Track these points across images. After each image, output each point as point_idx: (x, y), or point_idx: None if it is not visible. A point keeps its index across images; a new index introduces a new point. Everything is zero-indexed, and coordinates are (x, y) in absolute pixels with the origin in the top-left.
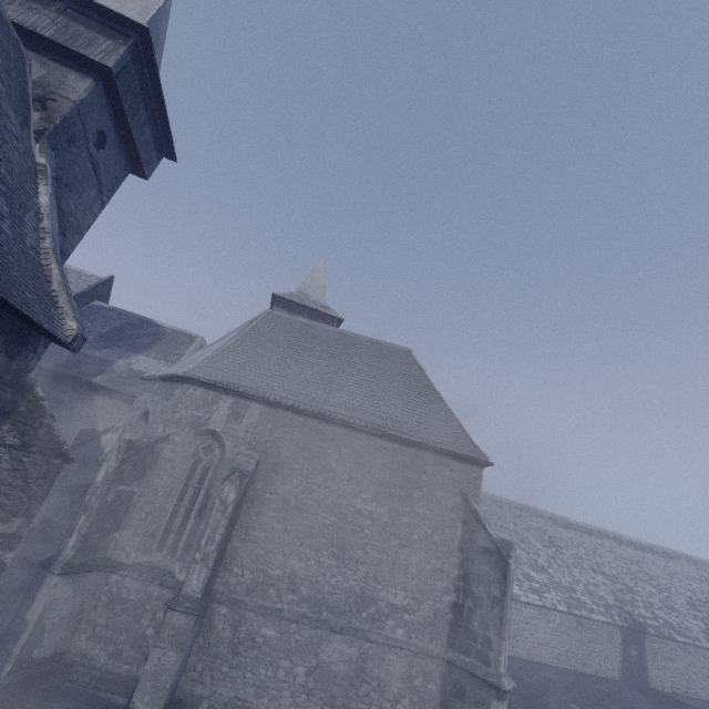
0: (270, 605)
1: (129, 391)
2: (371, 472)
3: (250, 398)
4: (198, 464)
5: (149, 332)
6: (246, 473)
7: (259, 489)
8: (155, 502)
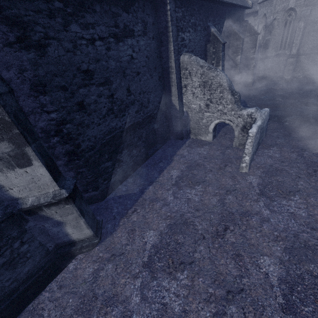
0: None
1: (251, 11)
2: None
3: None
4: (287, 22)
5: None
6: (306, 16)
7: (312, 19)
8: (276, 38)
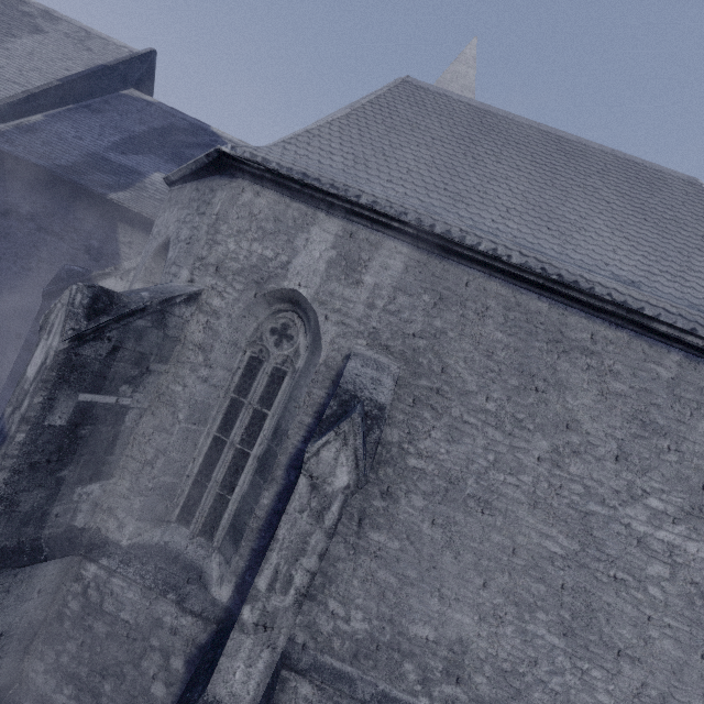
0: (405, 698)
1: None
2: (682, 450)
3: (385, 223)
4: (261, 363)
5: (202, 142)
6: (374, 411)
7: (393, 441)
8: (172, 430)
